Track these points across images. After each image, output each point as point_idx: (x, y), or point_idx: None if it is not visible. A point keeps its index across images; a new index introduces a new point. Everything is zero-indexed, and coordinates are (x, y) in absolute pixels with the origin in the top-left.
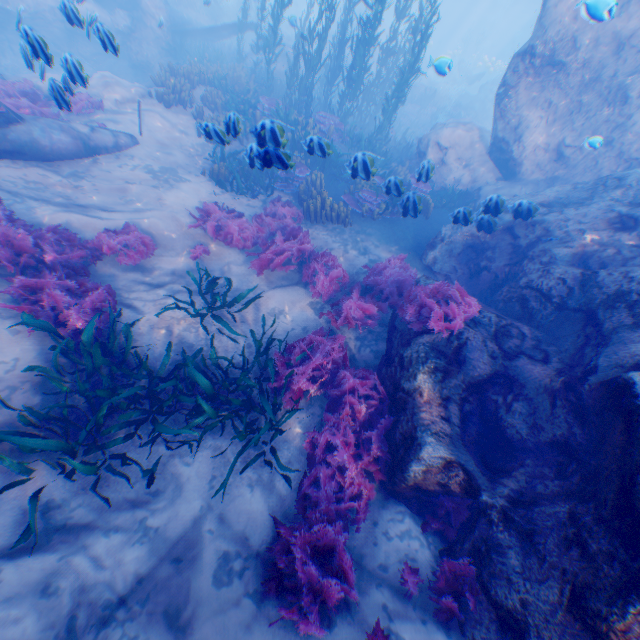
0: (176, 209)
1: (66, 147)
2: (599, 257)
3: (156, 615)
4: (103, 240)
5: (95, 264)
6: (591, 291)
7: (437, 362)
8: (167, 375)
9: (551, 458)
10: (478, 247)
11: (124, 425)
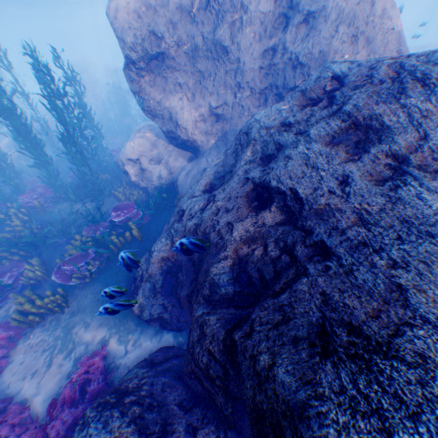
0: None
1: None
2: (253, 261)
3: None
4: None
5: None
6: (240, 377)
7: None
8: None
9: None
10: (173, 268)
11: None
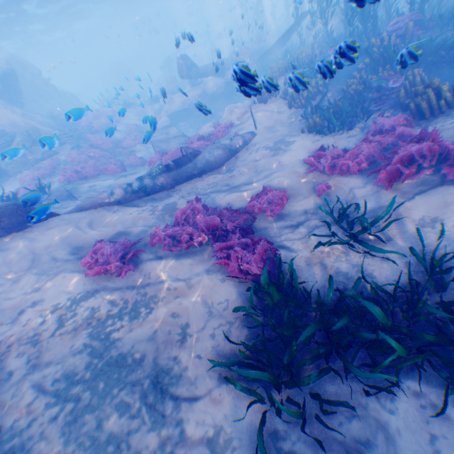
0: (291, 164)
1: (220, 157)
2: None
3: None
4: (253, 204)
5: (252, 222)
6: None
7: None
8: (332, 306)
9: None
10: None
11: (312, 360)
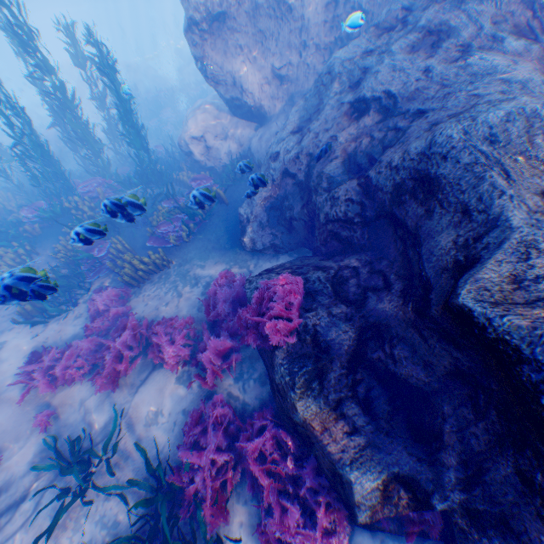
0: (3, 387)
1: None
2: (361, 151)
3: None
4: None
5: None
6: (375, 194)
7: (307, 372)
8: None
9: (461, 393)
10: (276, 203)
11: None
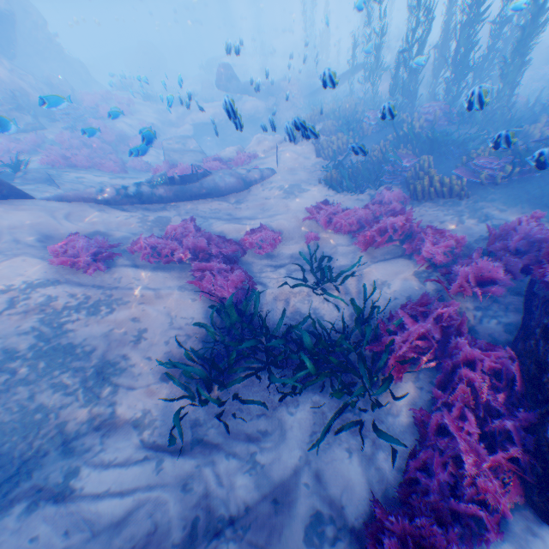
0: (297, 211)
1: (232, 185)
2: None
3: (252, 546)
4: (246, 237)
5: (241, 255)
6: None
7: None
8: (280, 335)
9: None
10: None
11: (245, 369)
